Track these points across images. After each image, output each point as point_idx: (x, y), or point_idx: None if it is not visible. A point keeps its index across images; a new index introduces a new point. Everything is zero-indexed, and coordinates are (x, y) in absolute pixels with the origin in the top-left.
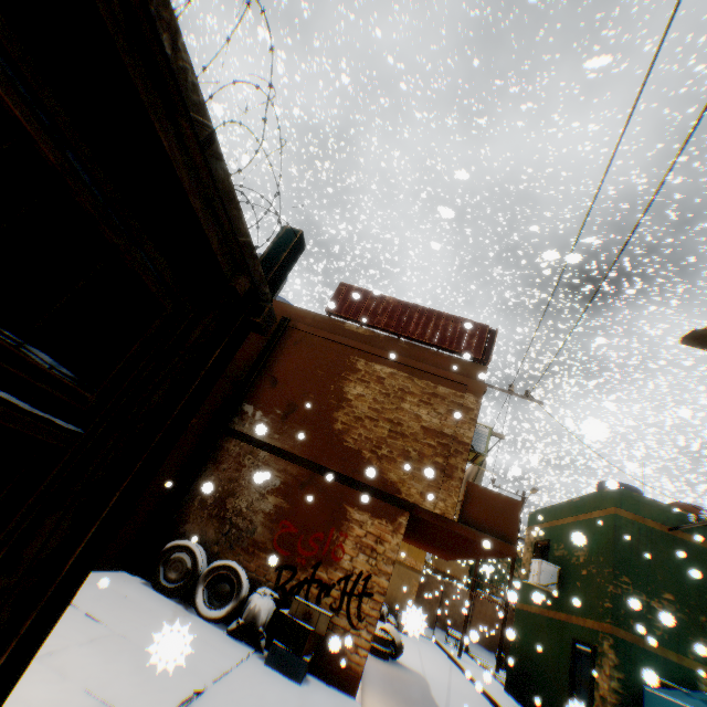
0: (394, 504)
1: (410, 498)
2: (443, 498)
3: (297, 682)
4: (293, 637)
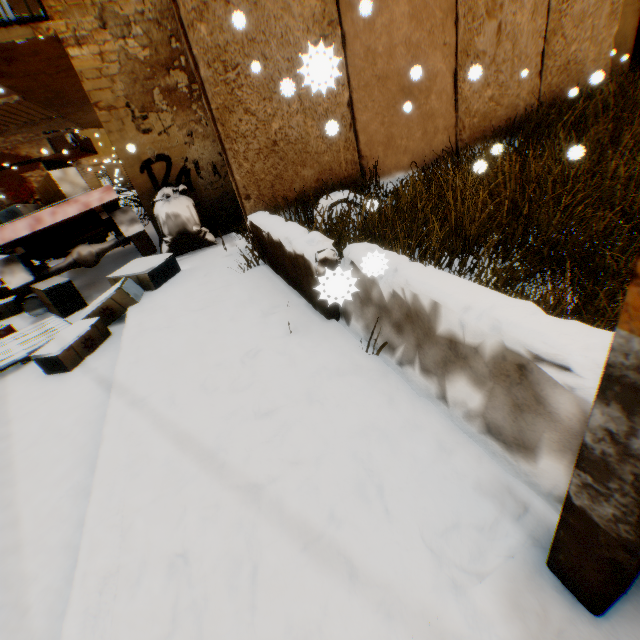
0: (36, 163)
1: (39, 157)
2: (48, 149)
3: None
4: None
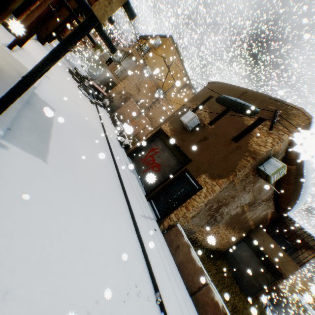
0: None
1: None
2: None
3: (59, 42)
4: (59, 38)
